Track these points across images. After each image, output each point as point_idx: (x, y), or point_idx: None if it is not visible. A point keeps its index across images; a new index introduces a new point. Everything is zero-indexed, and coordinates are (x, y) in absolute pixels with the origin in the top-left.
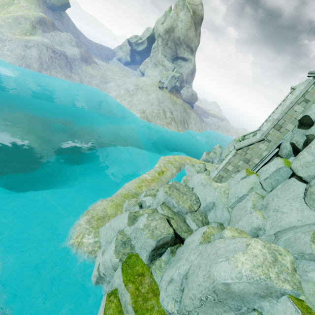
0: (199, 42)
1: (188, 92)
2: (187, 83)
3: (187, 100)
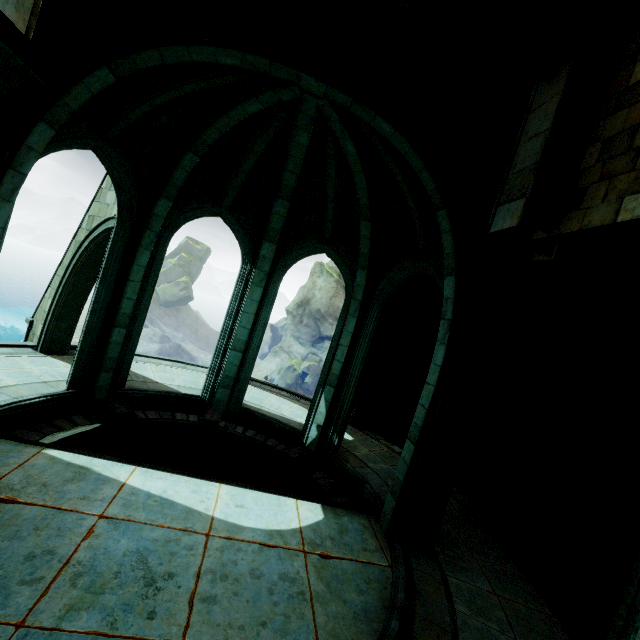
0: None
1: None
2: None
3: None
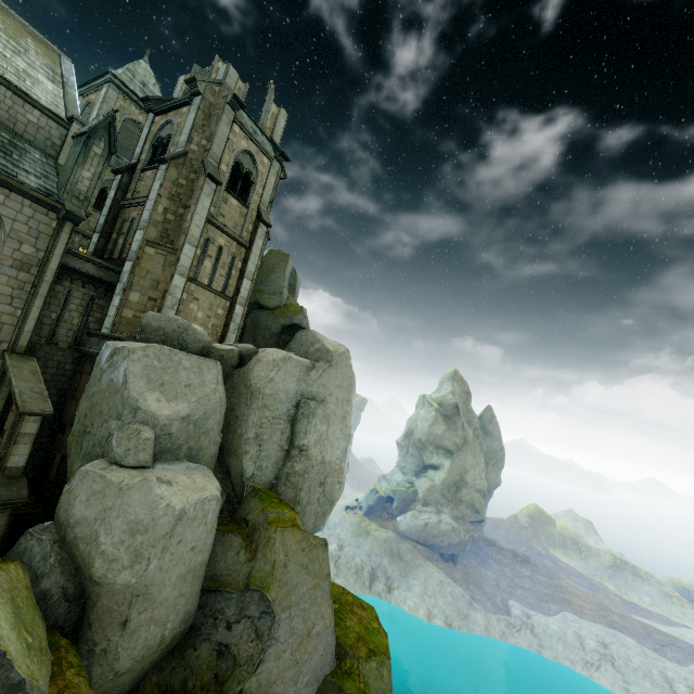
0: (466, 437)
1: (416, 519)
2: (430, 505)
3: (412, 534)
